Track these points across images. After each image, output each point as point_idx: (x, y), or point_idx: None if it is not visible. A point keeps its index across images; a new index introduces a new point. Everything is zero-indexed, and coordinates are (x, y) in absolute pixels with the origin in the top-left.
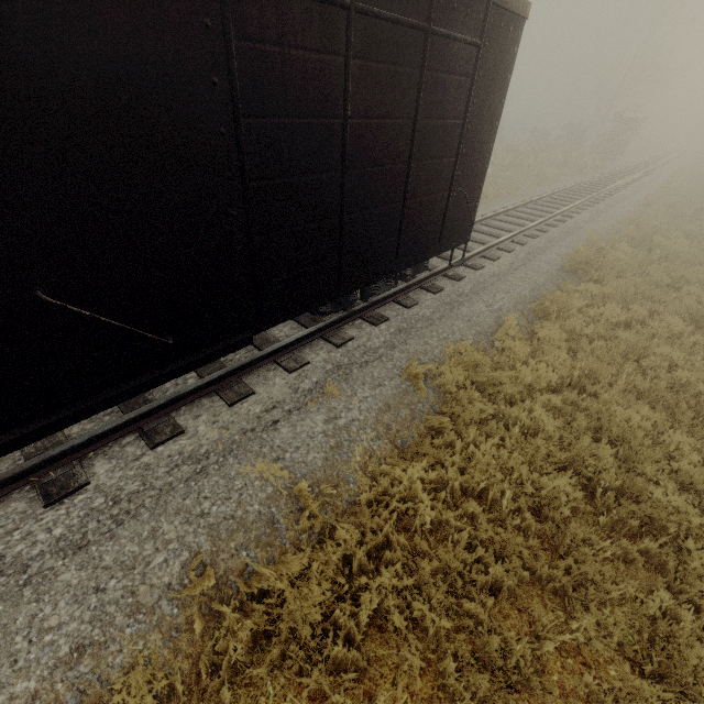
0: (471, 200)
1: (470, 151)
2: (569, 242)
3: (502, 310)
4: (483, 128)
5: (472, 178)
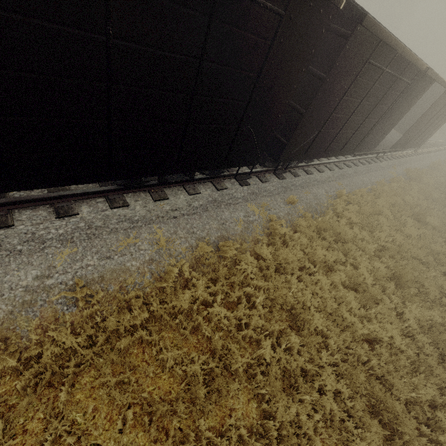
0: (429, 137)
1: (438, 127)
2: (429, 160)
3: (417, 168)
4: (444, 123)
5: (433, 133)
